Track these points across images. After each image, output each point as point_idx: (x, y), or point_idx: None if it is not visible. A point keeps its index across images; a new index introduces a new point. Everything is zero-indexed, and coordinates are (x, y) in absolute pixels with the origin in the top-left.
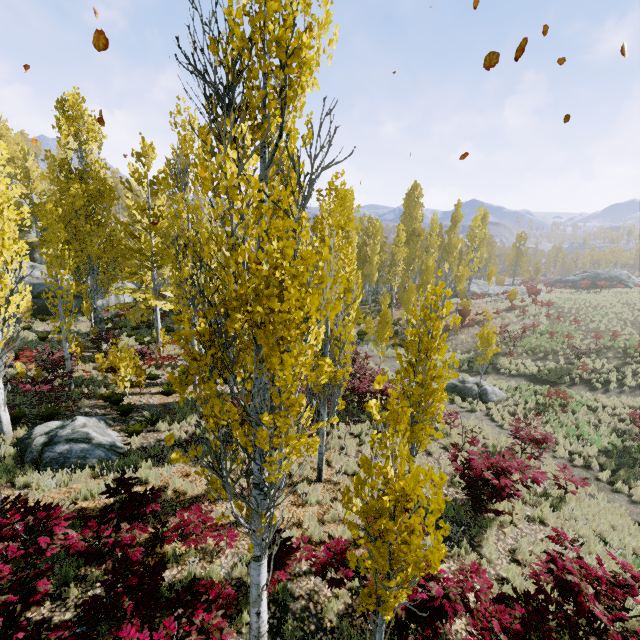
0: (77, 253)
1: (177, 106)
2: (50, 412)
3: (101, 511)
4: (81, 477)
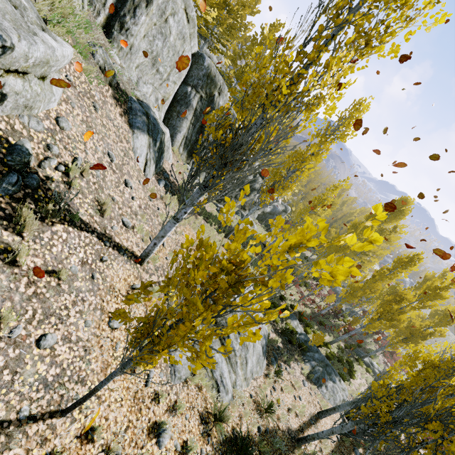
0: (350, 256)
1: None
2: (354, 345)
3: None
4: None
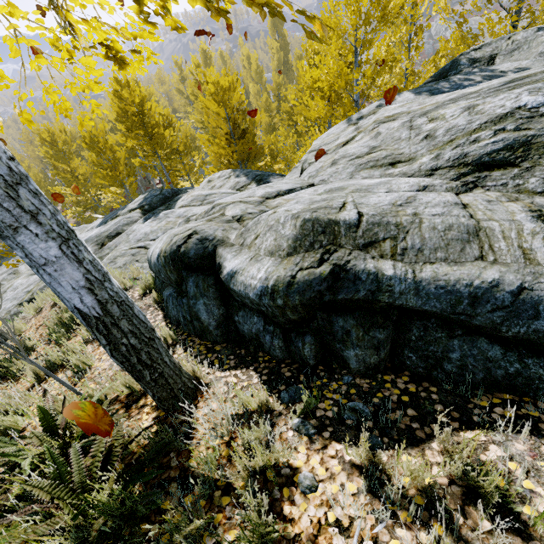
0: None
1: None
2: None
3: None
4: None
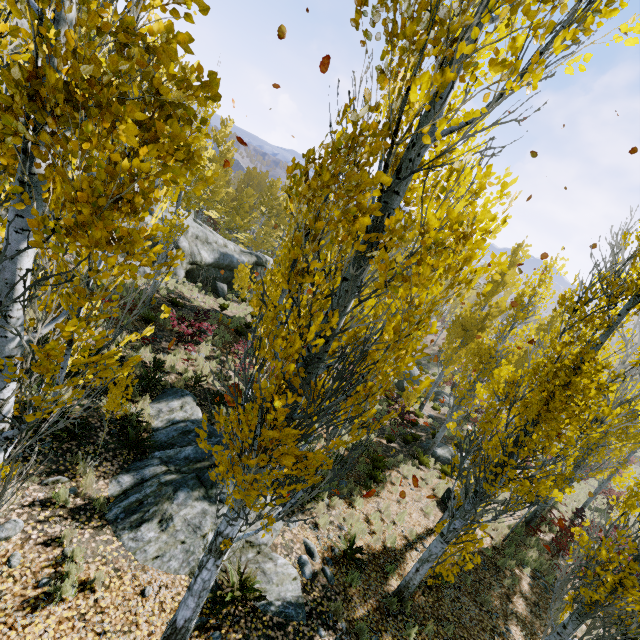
0: None
1: (523, 241)
2: (415, 436)
3: (572, 522)
4: (504, 494)
